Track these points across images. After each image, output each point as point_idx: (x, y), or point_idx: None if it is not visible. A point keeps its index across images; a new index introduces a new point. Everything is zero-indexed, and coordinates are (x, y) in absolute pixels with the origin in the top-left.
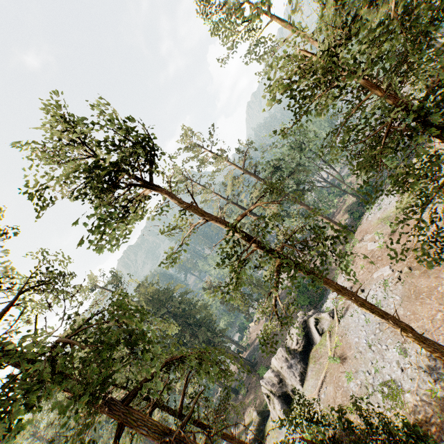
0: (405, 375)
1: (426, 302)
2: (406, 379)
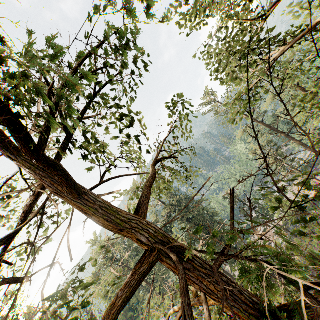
0: None
1: None
2: None
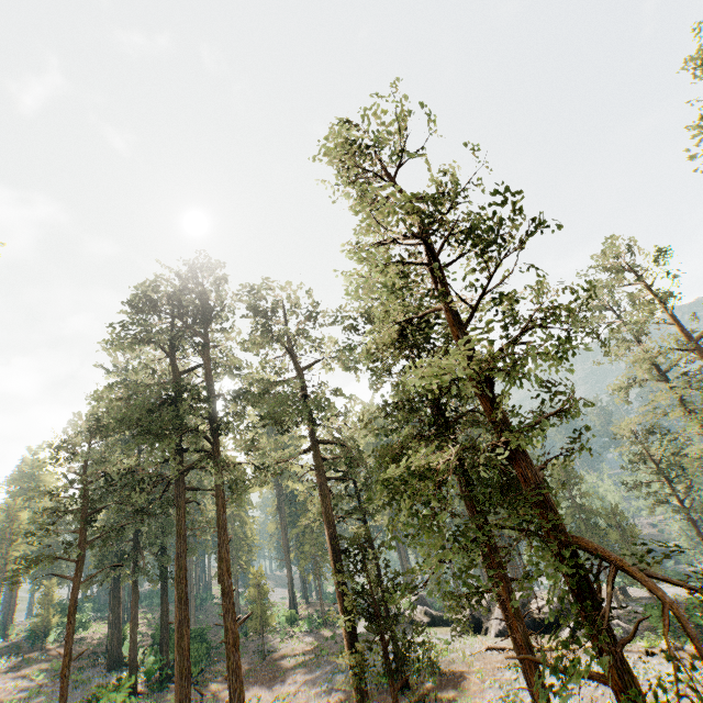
0: None
1: None
2: None
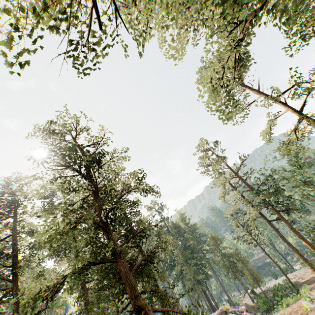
0: None
1: None
2: None
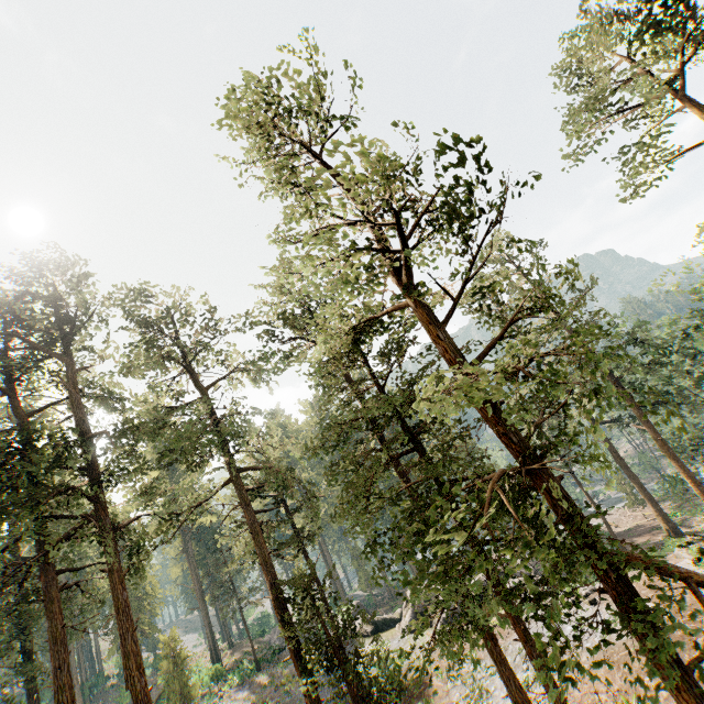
0: (502, 701)
1: (614, 674)
2: (499, 703)
